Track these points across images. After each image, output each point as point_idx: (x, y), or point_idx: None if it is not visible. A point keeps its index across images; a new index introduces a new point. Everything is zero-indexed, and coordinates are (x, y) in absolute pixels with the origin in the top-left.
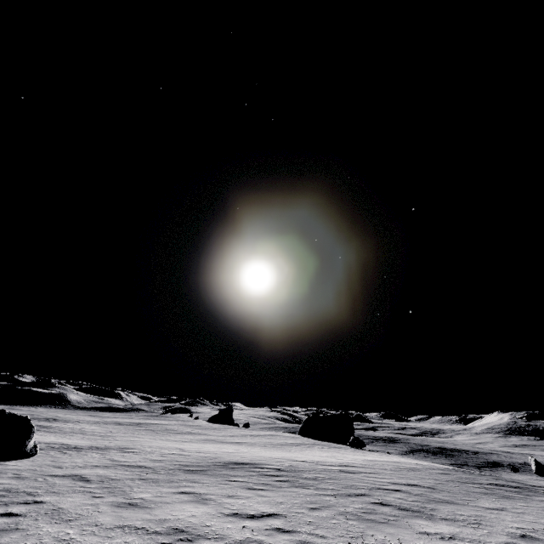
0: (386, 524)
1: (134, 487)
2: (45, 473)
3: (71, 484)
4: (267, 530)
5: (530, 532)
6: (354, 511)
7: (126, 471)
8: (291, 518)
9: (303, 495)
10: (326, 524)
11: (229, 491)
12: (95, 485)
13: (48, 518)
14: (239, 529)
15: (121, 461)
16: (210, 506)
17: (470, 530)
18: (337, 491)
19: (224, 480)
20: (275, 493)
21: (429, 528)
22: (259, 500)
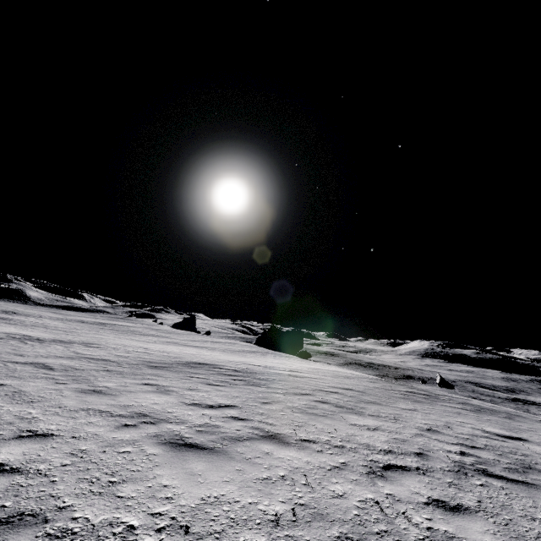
0: (325, 417)
1: (99, 377)
2: (5, 359)
3: (34, 371)
4: (224, 418)
5: (434, 427)
6: (299, 406)
7: (90, 363)
8: (245, 410)
9: (257, 392)
10: (276, 415)
11: (190, 385)
12: (59, 373)
13: (8, 398)
14: (198, 416)
15: (85, 354)
16: (172, 396)
17: (390, 424)
18: (286, 390)
19: (186, 376)
20: (232, 389)
21: (359, 421)
22: (218, 394)
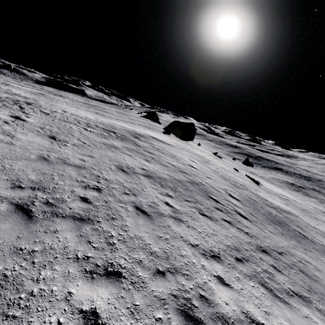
0: None
1: None
2: None
3: None
4: None
5: None
6: None
7: None
8: None
9: None
10: None
11: None
12: None
13: None
14: None
15: None
16: None
17: None
18: None
19: None
20: None
21: None
22: None
